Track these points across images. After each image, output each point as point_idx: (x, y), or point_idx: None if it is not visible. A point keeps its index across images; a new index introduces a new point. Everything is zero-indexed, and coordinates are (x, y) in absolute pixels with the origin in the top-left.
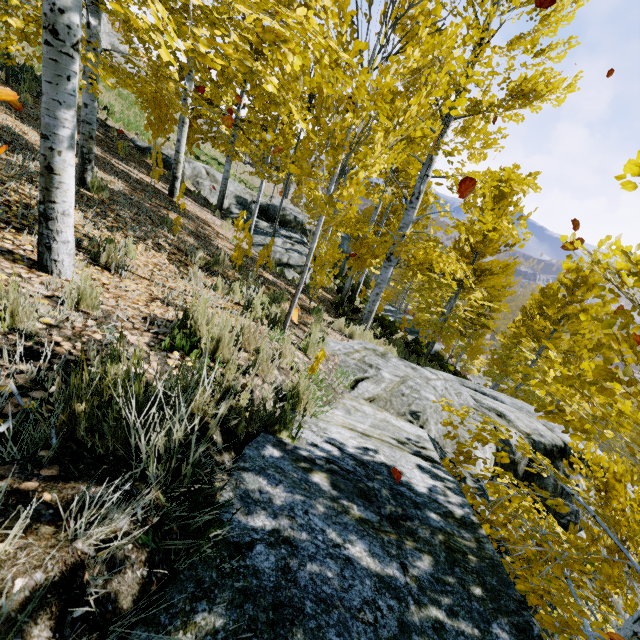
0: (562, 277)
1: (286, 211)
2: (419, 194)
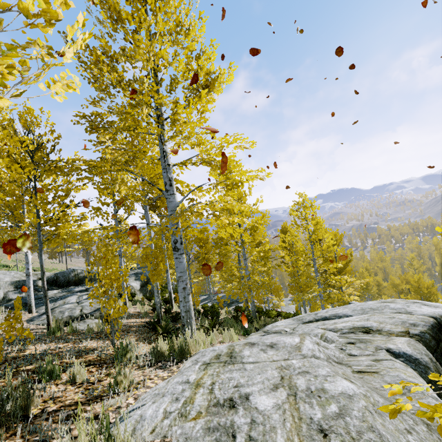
0: (291, 212)
1: (77, 271)
2: (170, 181)
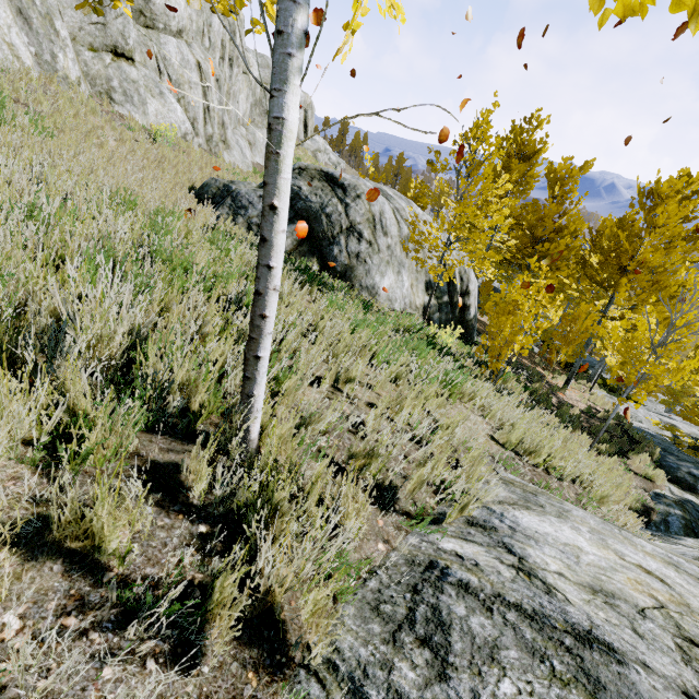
0: None
1: (495, 288)
2: None
